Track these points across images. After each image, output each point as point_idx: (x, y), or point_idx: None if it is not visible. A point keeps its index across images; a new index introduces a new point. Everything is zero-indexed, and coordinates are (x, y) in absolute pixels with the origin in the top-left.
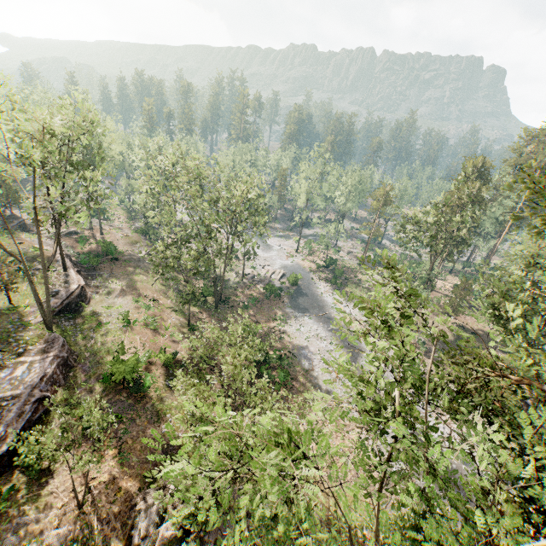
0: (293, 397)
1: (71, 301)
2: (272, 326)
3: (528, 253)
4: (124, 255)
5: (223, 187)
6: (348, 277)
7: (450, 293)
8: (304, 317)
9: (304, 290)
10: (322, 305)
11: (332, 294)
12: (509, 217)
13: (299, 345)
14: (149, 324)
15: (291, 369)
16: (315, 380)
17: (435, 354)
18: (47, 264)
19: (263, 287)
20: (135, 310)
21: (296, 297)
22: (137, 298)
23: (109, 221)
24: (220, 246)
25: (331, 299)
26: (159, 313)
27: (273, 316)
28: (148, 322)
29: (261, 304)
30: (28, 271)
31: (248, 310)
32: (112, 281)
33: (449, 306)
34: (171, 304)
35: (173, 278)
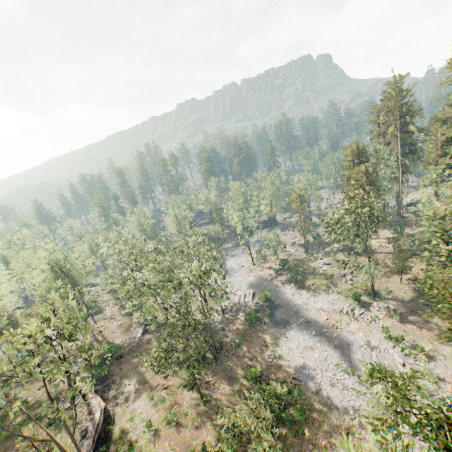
0: (319, 433)
1: (100, 432)
2: (267, 355)
3: (436, 217)
4: (125, 347)
5: (178, 256)
6: (303, 270)
7: (388, 249)
8: (288, 331)
9: (275, 301)
10: (296, 311)
11: (299, 294)
12: (398, 169)
13: (298, 366)
14: (171, 420)
15: (303, 398)
16: (328, 401)
17: (409, 317)
18: (72, 431)
19: (243, 316)
20: (154, 410)
21: (273, 312)
22: (151, 394)
23: (102, 315)
24: (197, 307)
25: (300, 299)
26: (174, 399)
27: (264, 344)
28: (168, 418)
29: (249, 336)
30: (59, 444)
31: (242, 349)
32: (125, 384)
33: (396, 269)
34: (179, 381)
35: (175, 372)
